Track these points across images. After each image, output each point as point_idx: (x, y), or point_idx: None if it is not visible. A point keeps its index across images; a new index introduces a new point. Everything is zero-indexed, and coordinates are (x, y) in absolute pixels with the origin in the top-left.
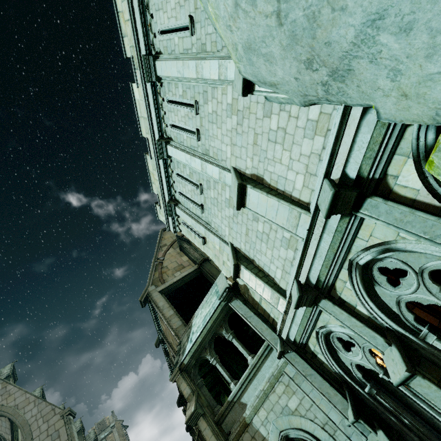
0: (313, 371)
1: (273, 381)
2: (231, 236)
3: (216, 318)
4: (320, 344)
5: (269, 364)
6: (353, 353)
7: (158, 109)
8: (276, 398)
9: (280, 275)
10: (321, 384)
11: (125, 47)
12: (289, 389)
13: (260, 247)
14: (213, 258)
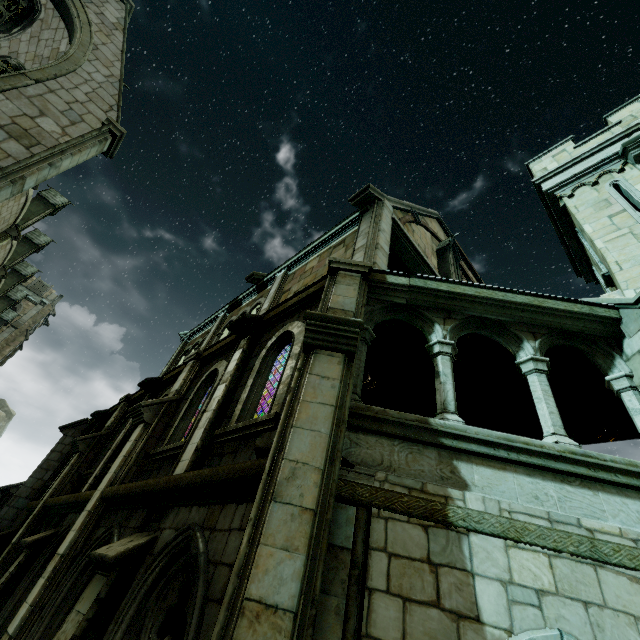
0: None
1: None
2: None
3: (550, 311)
4: None
5: None
6: None
7: None
8: (638, 606)
9: None
10: None
11: None
12: None
13: None
14: (625, 262)
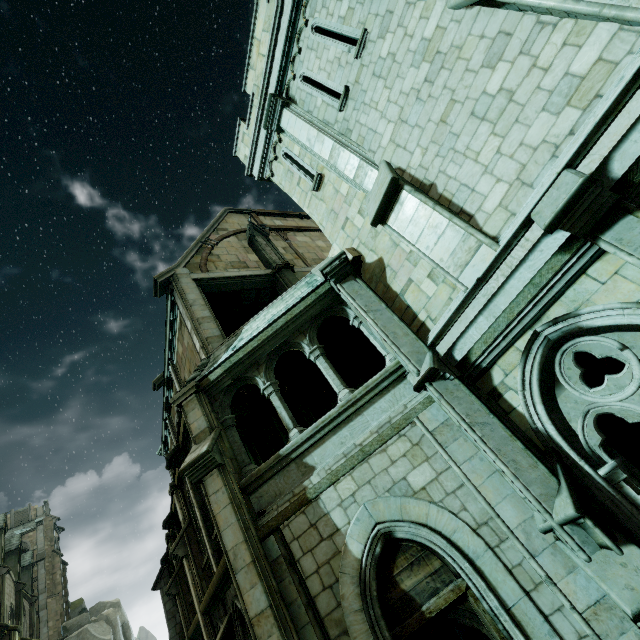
0: (492, 418)
1: (388, 432)
2: (395, 144)
3: (299, 314)
4: (525, 366)
5: (385, 405)
6: (608, 386)
7: None
8: (385, 463)
9: (499, 200)
10: (503, 443)
11: None
12: (417, 451)
13: (470, 141)
14: (322, 221)
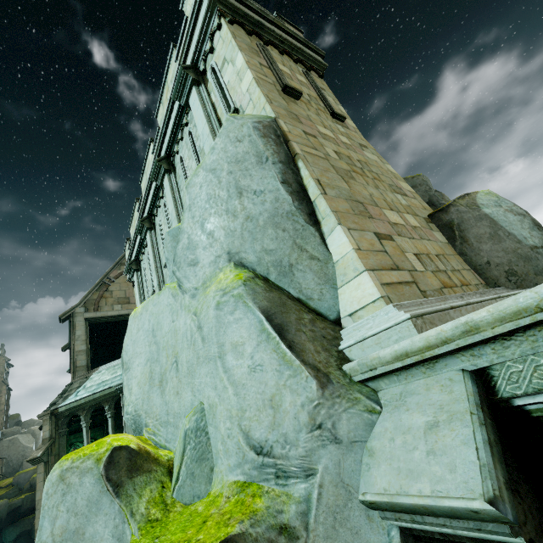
0: None
1: None
2: None
3: (107, 394)
4: None
5: None
6: None
7: (157, 196)
8: None
9: None
10: None
11: (159, 110)
12: None
13: None
14: None
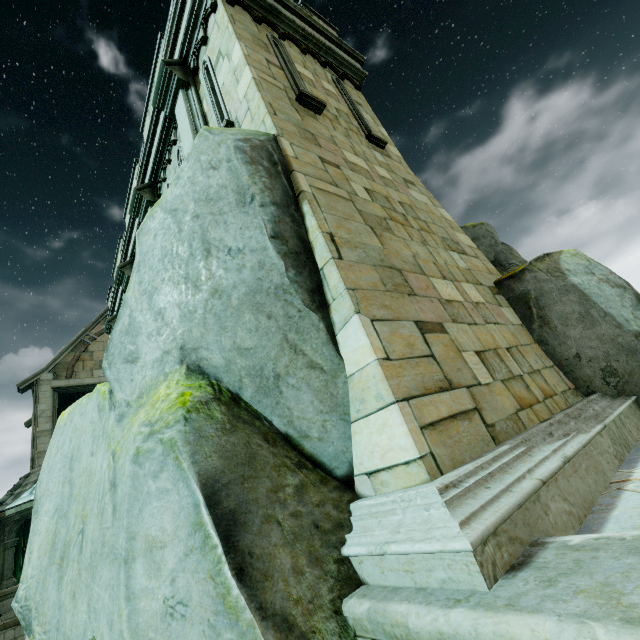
0: None
1: None
2: None
3: None
4: None
5: None
6: None
7: None
8: None
9: None
10: None
11: (145, 121)
12: None
13: None
14: None
